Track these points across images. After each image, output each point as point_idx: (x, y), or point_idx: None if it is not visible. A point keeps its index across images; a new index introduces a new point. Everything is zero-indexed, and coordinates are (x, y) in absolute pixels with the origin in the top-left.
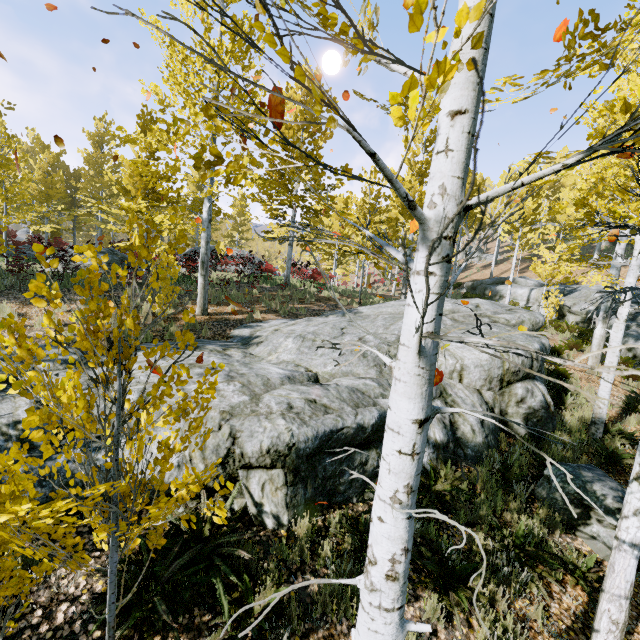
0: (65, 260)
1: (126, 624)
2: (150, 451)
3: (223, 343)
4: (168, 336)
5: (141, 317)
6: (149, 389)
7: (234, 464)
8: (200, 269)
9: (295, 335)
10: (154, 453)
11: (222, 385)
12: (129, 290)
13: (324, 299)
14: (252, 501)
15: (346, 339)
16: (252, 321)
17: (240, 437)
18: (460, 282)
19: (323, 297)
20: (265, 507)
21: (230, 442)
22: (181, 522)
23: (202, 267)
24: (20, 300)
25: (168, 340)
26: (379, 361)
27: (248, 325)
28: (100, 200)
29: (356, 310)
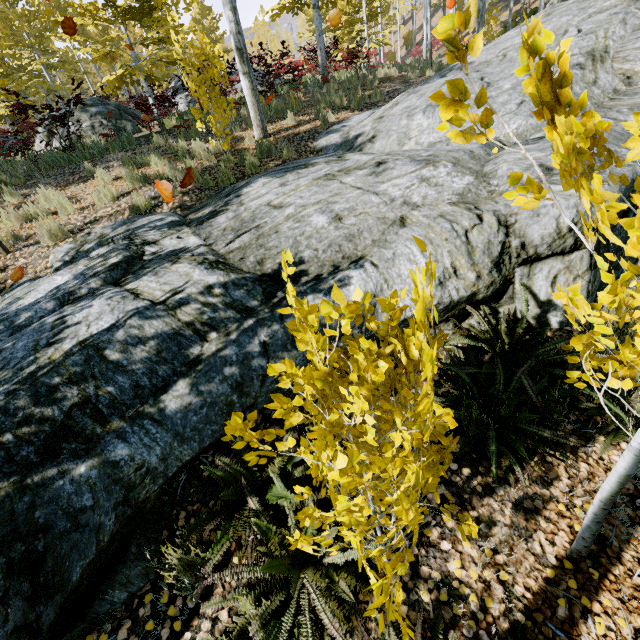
0: (63, 119)
1: (510, 457)
2: (399, 275)
3: (323, 156)
4: (249, 170)
5: (199, 161)
6: (330, 206)
7: (510, 262)
8: (239, 64)
9: (421, 109)
10: (404, 276)
11: (427, 171)
12: (157, 138)
13: (385, 80)
14: (535, 302)
15: (506, 85)
16: (328, 126)
17: (516, 223)
18: (535, 7)
19: (381, 78)
20: (554, 305)
21: (502, 234)
22: (481, 344)
23: (241, 59)
24: (53, 185)
25: (252, 175)
26: (576, 97)
27: (330, 130)
28: (32, 49)
29: (458, 64)
